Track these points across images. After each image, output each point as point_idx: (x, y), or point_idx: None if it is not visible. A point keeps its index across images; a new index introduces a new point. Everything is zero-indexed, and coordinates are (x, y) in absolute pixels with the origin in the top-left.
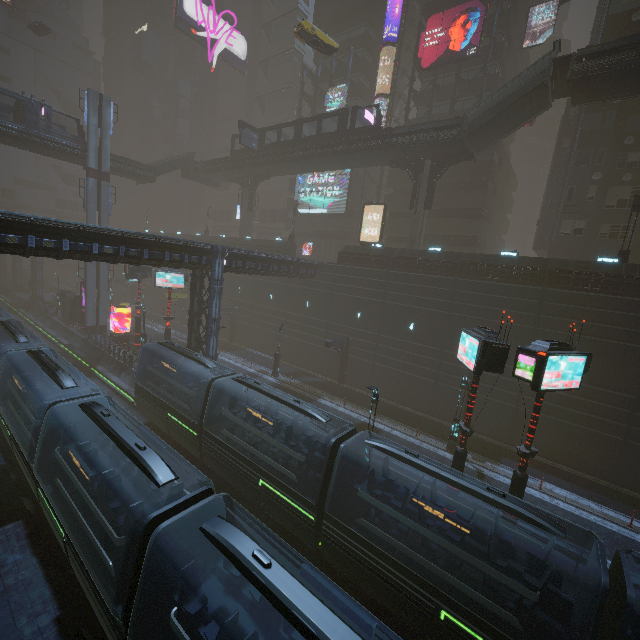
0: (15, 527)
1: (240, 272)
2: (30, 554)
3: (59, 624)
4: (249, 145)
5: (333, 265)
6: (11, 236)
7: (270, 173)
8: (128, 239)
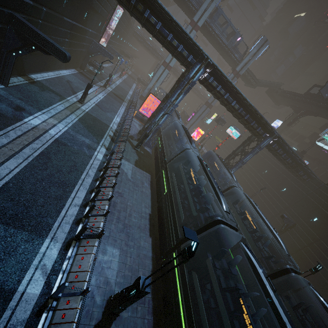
0: (148, 176)
1: (271, 151)
2: (149, 187)
3: (150, 216)
4: (323, 93)
5: (322, 183)
6: (215, 82)
7: (319, 114)
8: (247, 106)
